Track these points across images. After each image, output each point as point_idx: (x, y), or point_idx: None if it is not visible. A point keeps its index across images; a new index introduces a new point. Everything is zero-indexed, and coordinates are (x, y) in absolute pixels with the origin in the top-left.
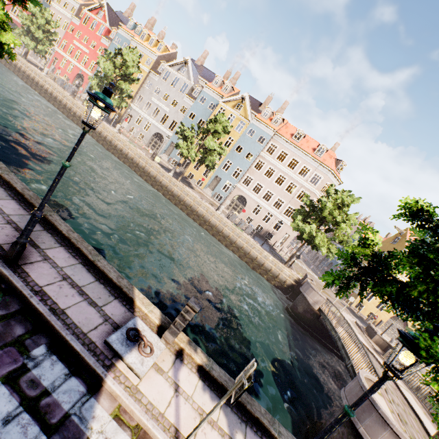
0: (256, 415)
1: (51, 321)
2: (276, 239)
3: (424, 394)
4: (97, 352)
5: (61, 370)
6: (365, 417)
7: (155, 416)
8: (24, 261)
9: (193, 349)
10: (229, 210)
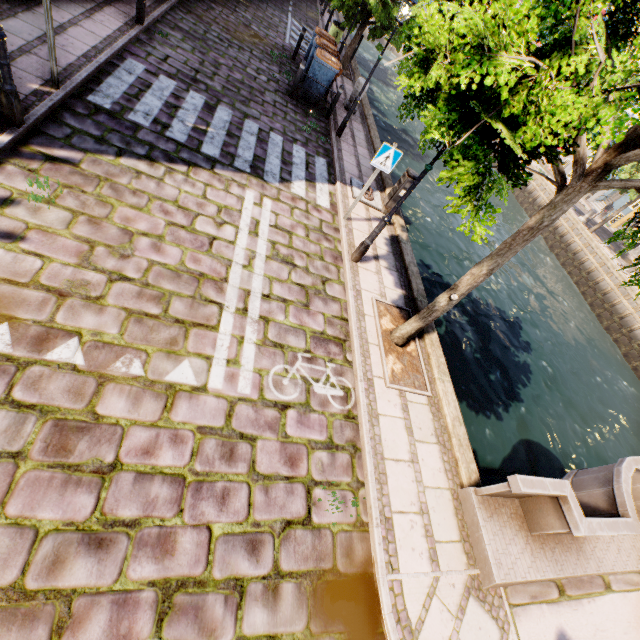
0: (410, 279)
1: (335, 156)
2: None
3: None
4: (343, 177)
5: (325, 169)
6: (588, 474)
7: (346, 207)
8: (343, 140)
9: (401, 229)
10: None
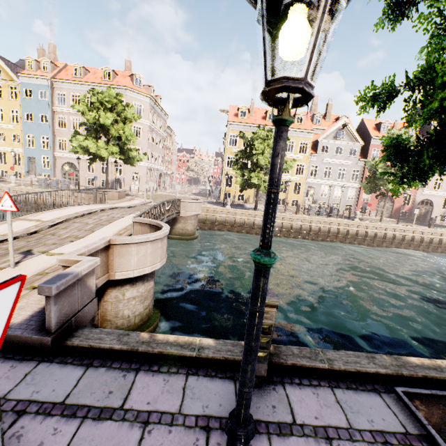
0: None
1: None
2: (126, 183)
3: None
4: None
5: None
6: None
7: None
8: None
9: None
10: None
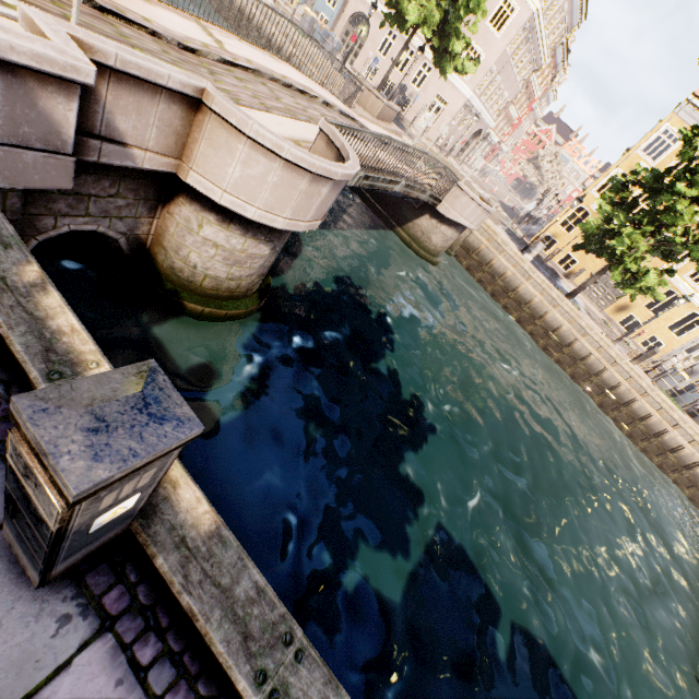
0: None
1: None
2: (416, 107)
3: (566, 341)
4: None
5: None
6: None
7: None
8: None
9: None
10: (340, 55)
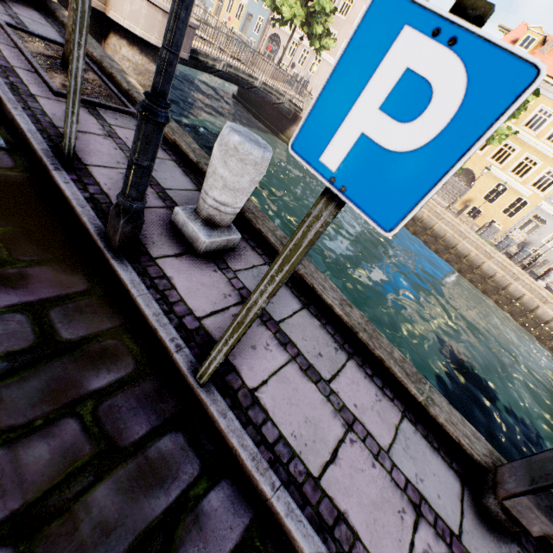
0: None
1: None
2: (313, 86)
3: None
4: None
5: None
6: None
7: None
8: None
9: None
10: None
